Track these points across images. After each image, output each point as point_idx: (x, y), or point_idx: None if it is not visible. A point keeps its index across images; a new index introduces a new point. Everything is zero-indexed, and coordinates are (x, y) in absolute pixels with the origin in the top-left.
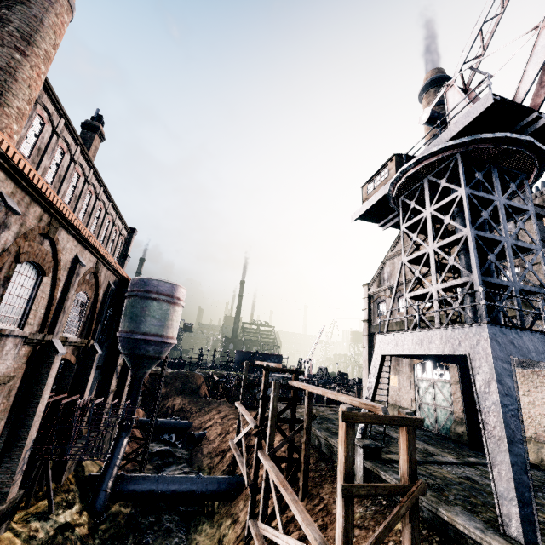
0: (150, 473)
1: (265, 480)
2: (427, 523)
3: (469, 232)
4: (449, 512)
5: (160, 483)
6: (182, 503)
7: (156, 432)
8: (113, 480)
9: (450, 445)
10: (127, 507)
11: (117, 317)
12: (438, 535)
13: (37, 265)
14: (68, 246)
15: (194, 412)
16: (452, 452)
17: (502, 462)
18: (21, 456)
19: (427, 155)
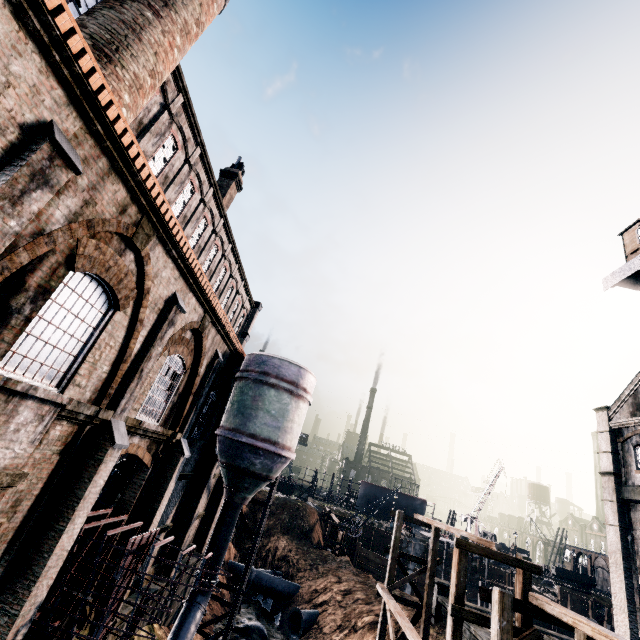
0: None
1: None
2: None
3: None
4: None
5: None
6: None
7: (247, 588)
8: None
9: None
10: None
11: (221, 406)
12: None
13: (108, 288)
14: (164, 275)
15: (302, 569)
16: None
17: None
18: (6, 638)
19: None
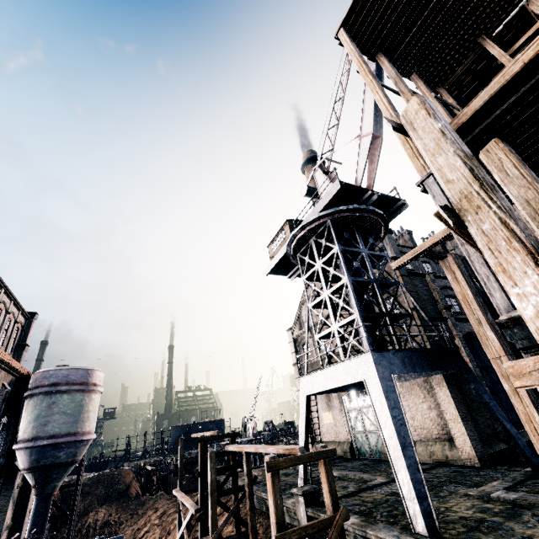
0: None
1: None
2: None
3: (347, 280)
4: (374, 530)
5: None
6: None
7: None
8: None
9: (382, 467)
10: None
11: (14, 424)
12: None
13: None
14: None
15: (124, 521)
16: (383, 473)
17: (402, 468)
18: None
19: (307, 223)
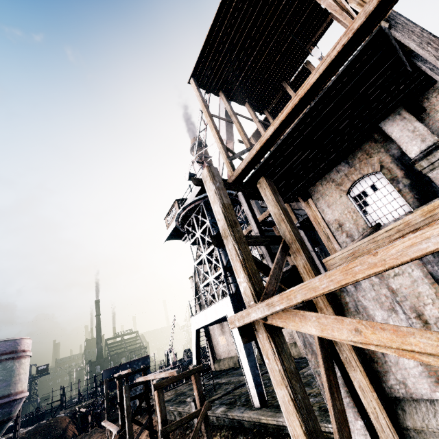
0: None
1: None
2: (228, 427)
3: None
4: (231, 412)
5: None
6: None
7: None
8: None
9: None
10: None
11: None
12: (232, 430)
13: None
14: None
15: None
16: None
17: (247, 369)
18: None
19: (187, 205)
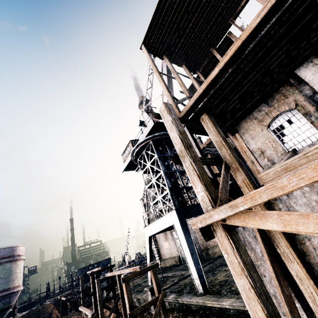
0: None
1: None
2: (178, 309)
3: (162, 172)
4: (181, 298)
5: None
6: None
7: None
8: None
9: None
10: None
11: None
12: (181, 312)
13: None
14: None
15: None
16: None
17: (192, 264)
18: None
19: (139, 143)
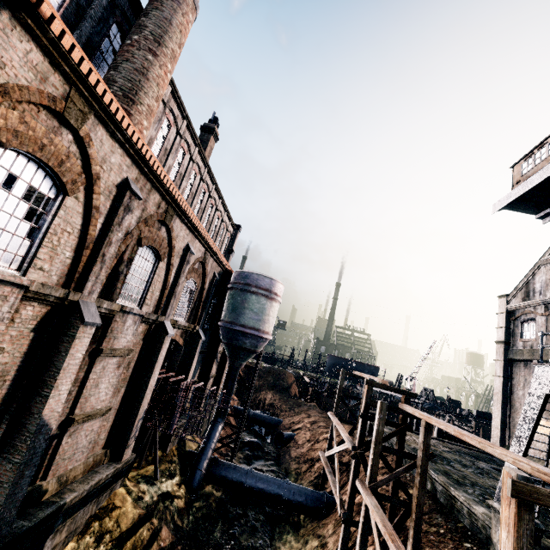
0: (240, 461)
1: (363, 517)
2: None
3: None
4: None
5: (249, 477)
6: (268, 503)
7: (247, 421)
8: (208, 462)
9: None
10: (218, 491)
11: (220, 307)
12: None
13: (154, 250)
14: (181, 234)
15: (284, 410)
16: None
17: None
18: (135, 423)
19: None
